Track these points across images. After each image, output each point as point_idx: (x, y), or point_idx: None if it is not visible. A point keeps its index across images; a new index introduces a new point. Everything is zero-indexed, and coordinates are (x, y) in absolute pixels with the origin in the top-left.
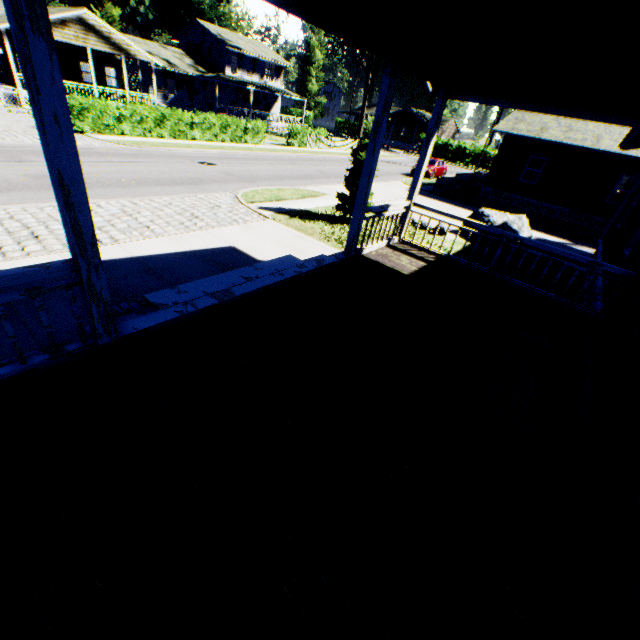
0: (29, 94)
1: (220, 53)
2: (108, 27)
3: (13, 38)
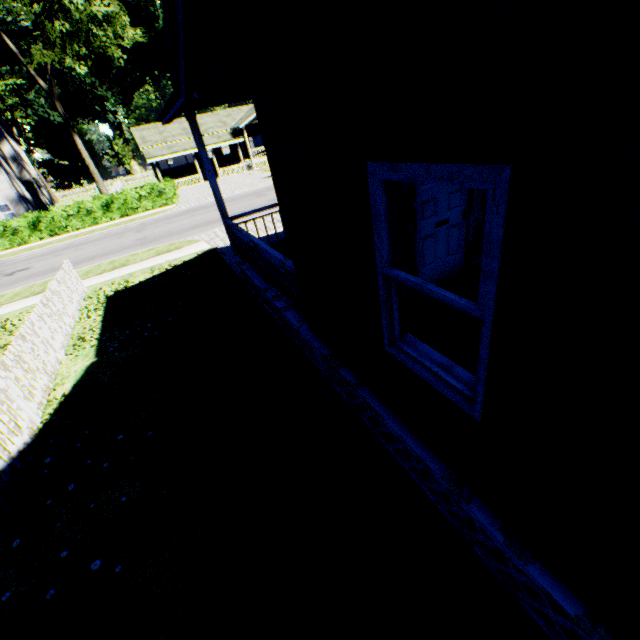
0: None
1: None
2: None
3: None
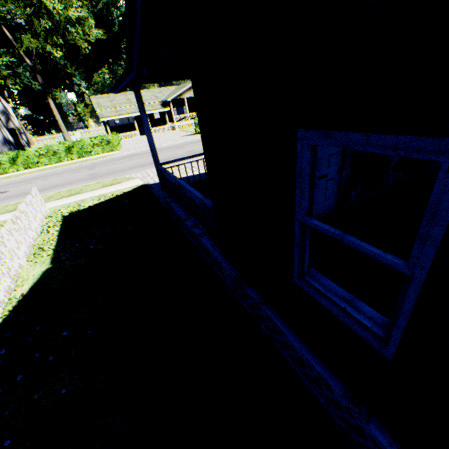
0: None
1: None
2: None
3: None
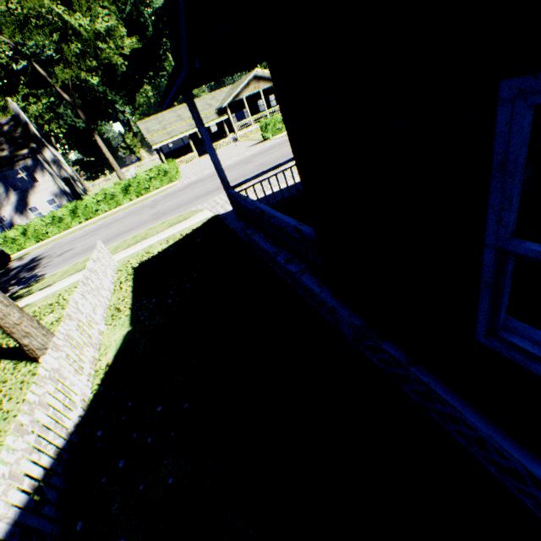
0: None
1: None
2: (267, 72)
3: None
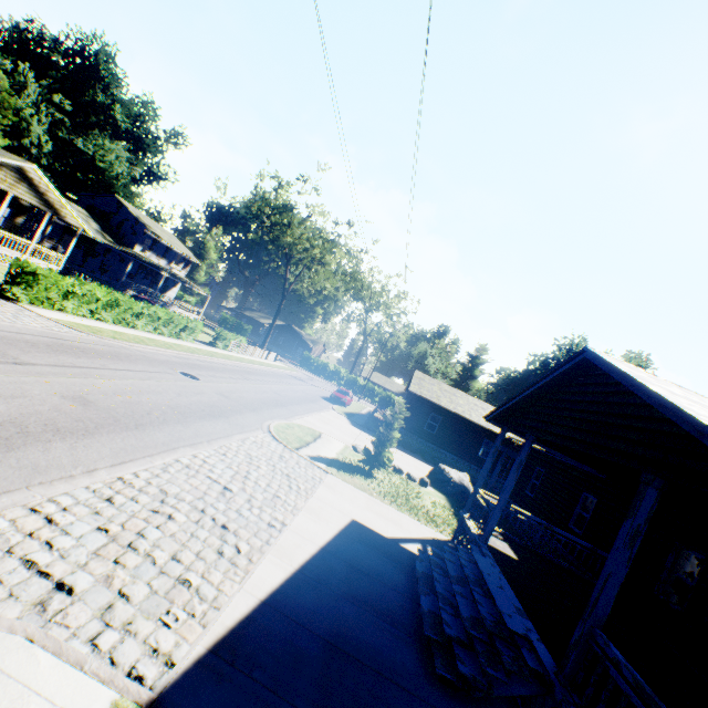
0: (626, 543)
1: (135, 231)
2: (52, 186)
3: (633, 523)
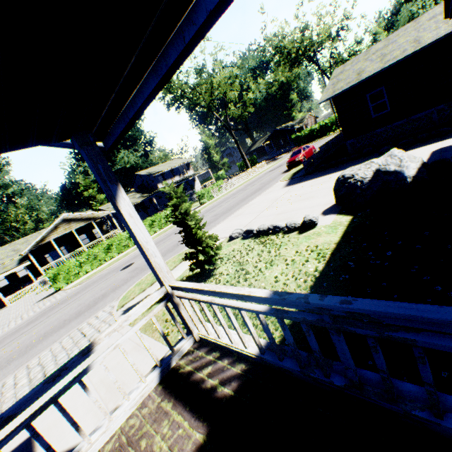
0: None
1: (152, 180)
2: (78, 213)
3: None
